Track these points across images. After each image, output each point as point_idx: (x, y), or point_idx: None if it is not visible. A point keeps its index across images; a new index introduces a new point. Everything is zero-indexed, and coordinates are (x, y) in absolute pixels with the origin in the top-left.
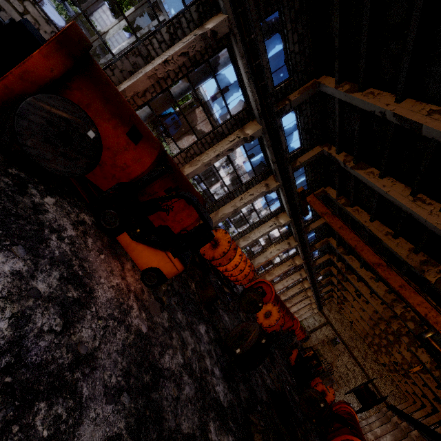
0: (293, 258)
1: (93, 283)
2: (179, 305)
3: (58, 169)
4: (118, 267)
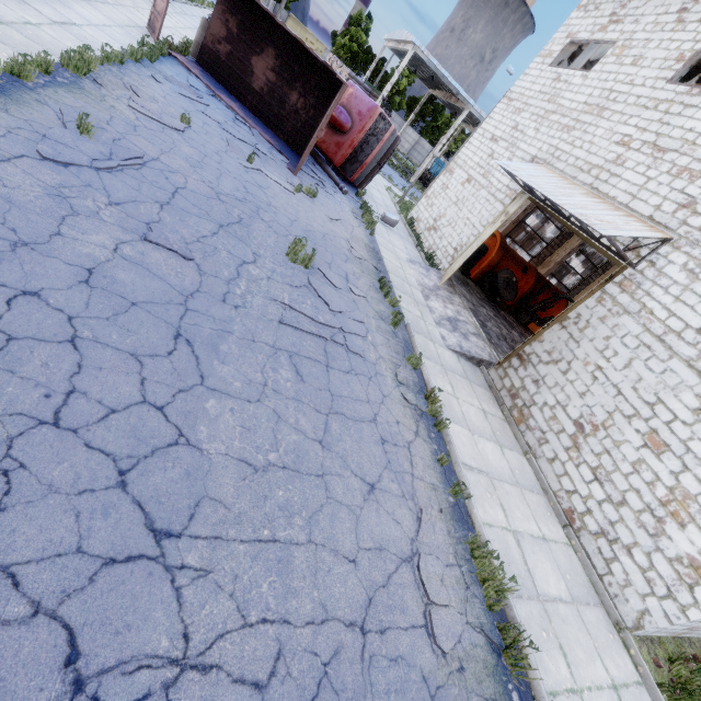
0: None
1: None
2: None
3: (509, 299)
4: None
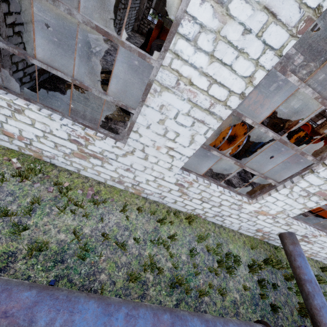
0: None
1: None
2: None
3: None
4: None
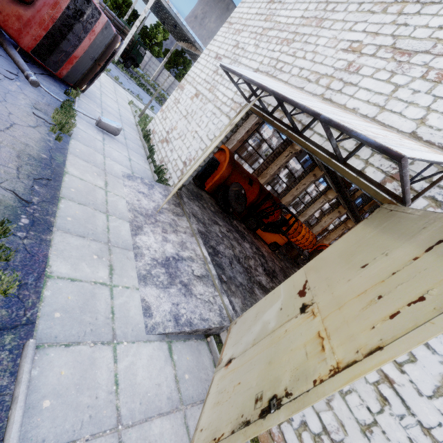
0: (345, 222)
1: (261, 250)
2: (284, 259)
3: (239, 210)
4: (261, 244)
